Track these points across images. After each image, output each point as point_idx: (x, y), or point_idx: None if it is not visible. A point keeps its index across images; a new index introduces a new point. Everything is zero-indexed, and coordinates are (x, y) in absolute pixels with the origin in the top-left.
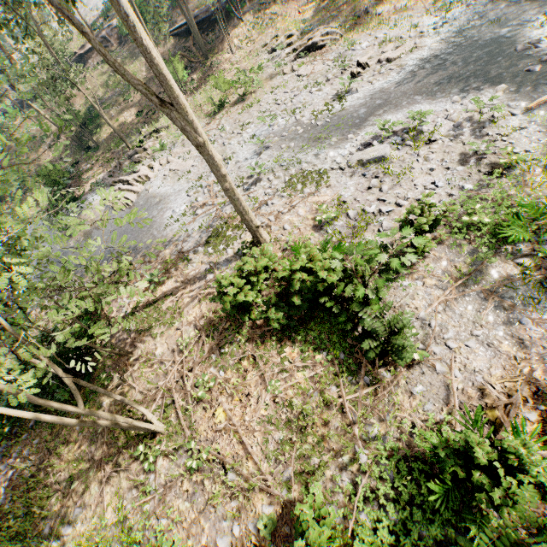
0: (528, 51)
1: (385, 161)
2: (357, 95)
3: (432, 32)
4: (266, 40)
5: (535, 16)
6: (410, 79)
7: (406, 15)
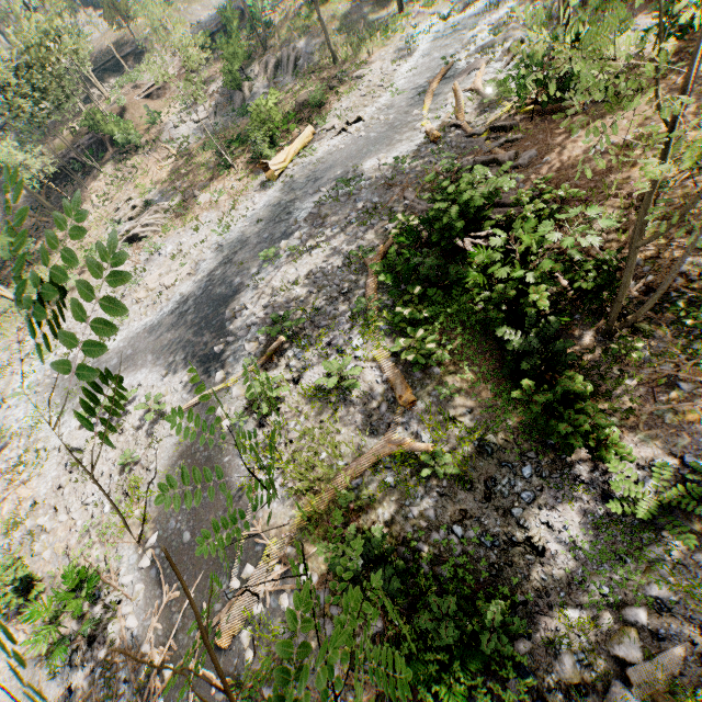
0: (230, 321)
1: (83, 451)
2: (125, 333)
3: (209, 254)
4: (122, 200)
5: (260, 268)
6: (161, 325)
7: (212, 215)
